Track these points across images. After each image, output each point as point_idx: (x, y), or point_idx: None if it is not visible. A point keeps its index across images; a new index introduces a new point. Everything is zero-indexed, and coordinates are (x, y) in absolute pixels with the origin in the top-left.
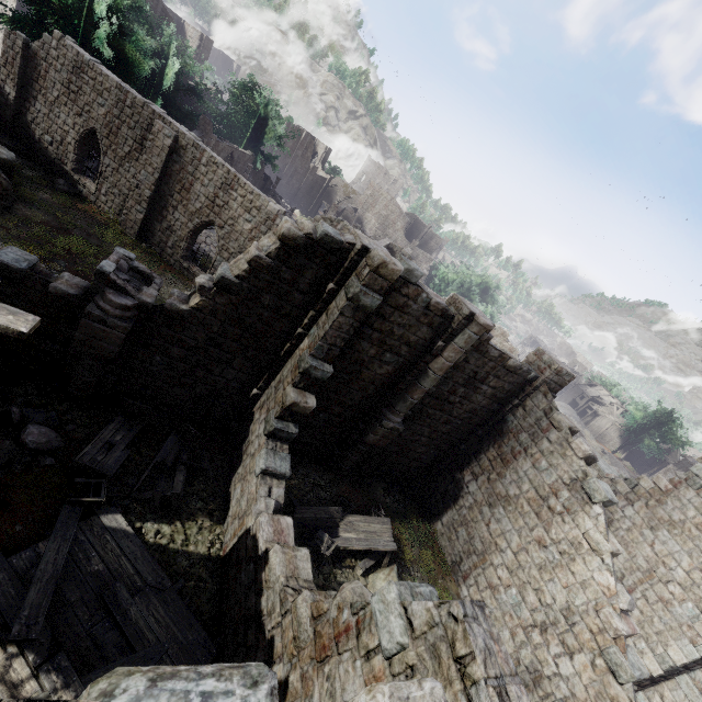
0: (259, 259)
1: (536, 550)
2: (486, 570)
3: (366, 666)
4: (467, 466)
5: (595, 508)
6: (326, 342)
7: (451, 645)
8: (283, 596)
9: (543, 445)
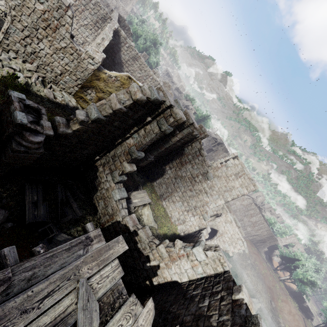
0: (120, 109)
1: (189, 192)
2: (172, 197)
3: (192, 263)
4: (168, 164)
5: (208, 181)
6: (145, 145)
7: (219, 260)
8: (150, 245)
9: (196, 161)
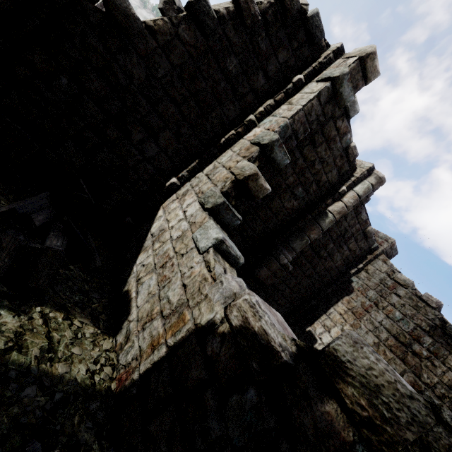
0: (250, 0)
1: None
2: None
3: None
4: (318, 320)
5: None
6: (292, 124)
7: None
8: None
9: (393, 299)
